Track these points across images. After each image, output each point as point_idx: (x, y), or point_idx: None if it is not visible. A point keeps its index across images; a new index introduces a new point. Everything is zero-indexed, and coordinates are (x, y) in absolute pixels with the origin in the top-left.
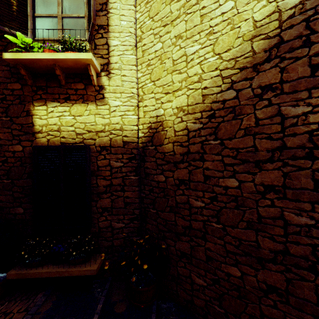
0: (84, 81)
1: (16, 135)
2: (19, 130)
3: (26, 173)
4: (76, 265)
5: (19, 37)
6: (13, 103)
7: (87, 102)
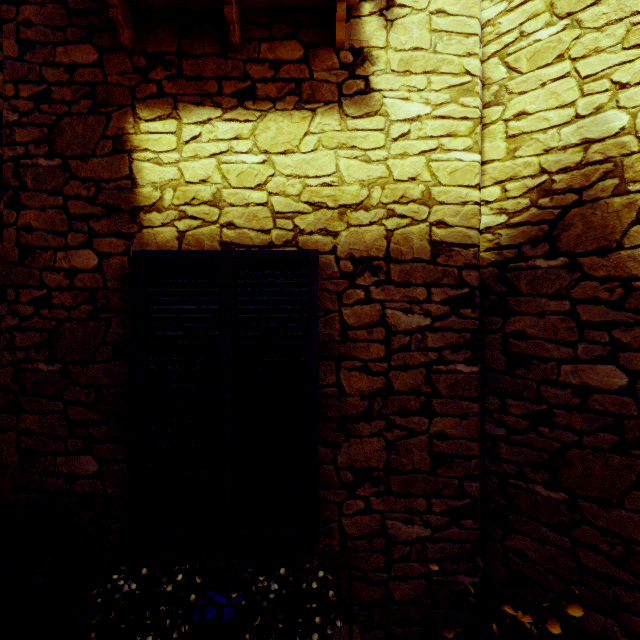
0: (303, 34)
1: (80, 218)
2: (88, 201)
3: (107, 343)
4: None
5: None
6: (72, 112)
7: (313, 106)
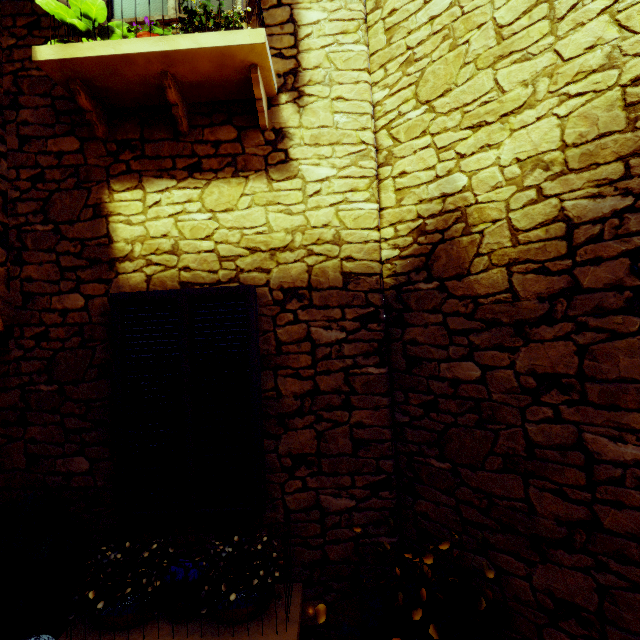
0: (236, 120)
1: (69, 269)
2: (75, 256)
3: (94, 366)
4: (235, 626)
5: (75, 6)
6: (61, 188)
7: (246, 174)
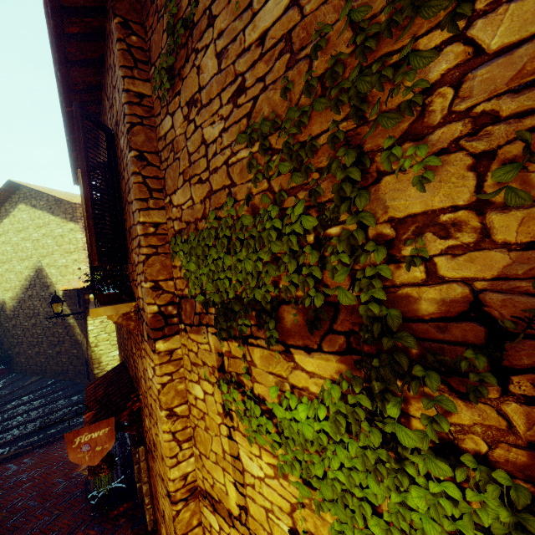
0: None
1: None
2: None
3: None
4: None
5: None
6: None
7: None
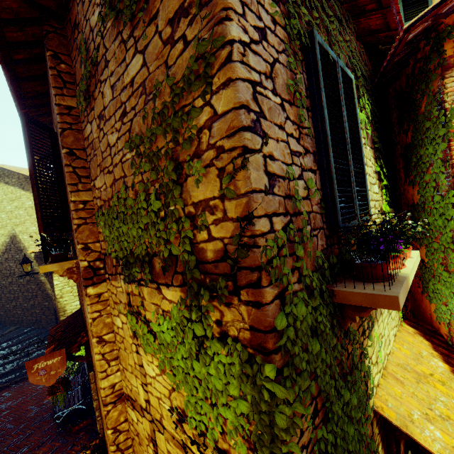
0: None
1: None
2: None
3: None
4: None
5: None
6: None
7: None
